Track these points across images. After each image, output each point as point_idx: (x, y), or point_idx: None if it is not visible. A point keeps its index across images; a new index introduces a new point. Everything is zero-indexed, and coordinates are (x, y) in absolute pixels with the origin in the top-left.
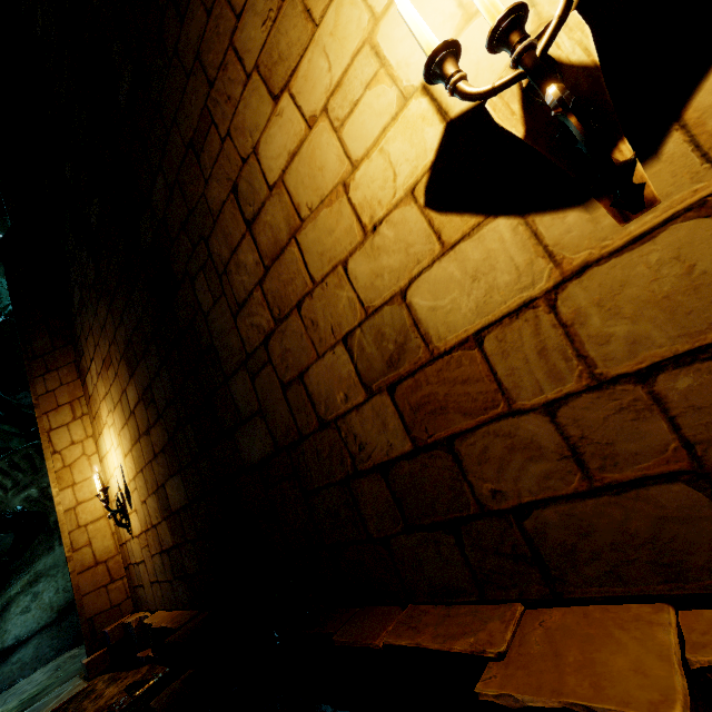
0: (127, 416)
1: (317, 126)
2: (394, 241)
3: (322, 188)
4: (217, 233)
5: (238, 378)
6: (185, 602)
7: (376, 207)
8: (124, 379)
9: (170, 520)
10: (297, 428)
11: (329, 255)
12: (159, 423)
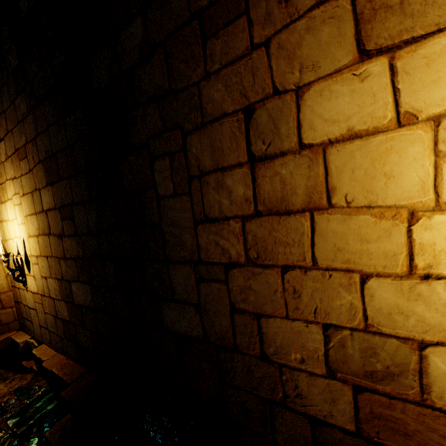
0: (37, 210)
1: (412, 129)
2: (444, 303)
3: (377, 195)
4: (203, 136)
5: (181, 269)
6: (72, 356)
7: (443, 262)
8: (39, 181)
9: (71, 306)
10: (234, 342)
11: (349, 257)
12: (75, 239)
